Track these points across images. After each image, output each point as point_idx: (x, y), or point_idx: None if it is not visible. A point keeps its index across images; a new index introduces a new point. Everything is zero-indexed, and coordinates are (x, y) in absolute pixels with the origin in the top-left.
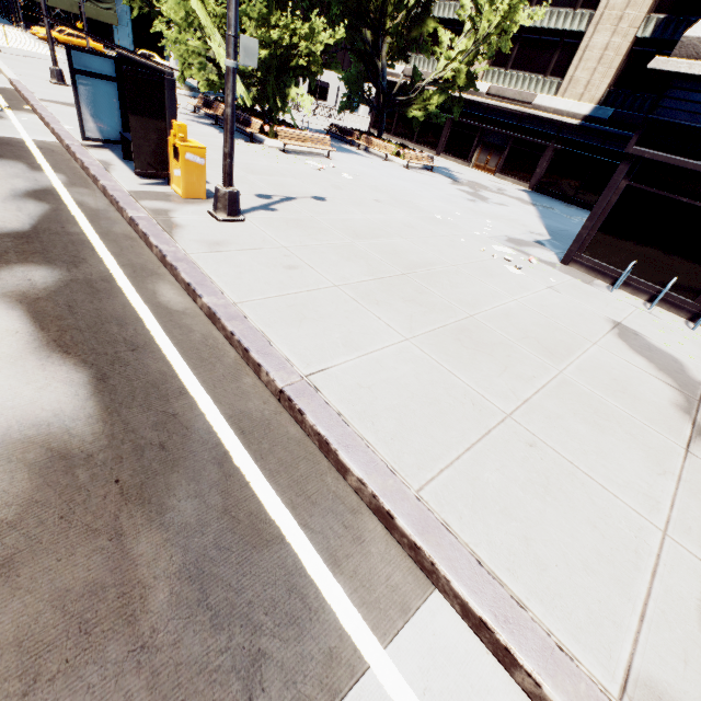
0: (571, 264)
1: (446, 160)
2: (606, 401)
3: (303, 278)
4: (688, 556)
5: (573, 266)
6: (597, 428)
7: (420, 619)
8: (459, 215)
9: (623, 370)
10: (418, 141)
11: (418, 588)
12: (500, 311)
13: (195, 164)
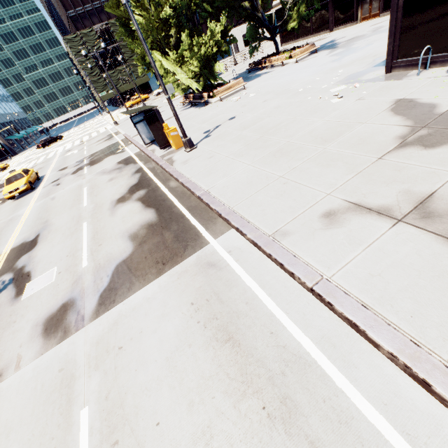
0: (392, 70)
1: (337, 31)
2: (343, 152)
3: (214, 159)
4: (333, 199)
5: (394, 71)
6: (326, 167)
7: (226, 234)
8: (318, 79)
9: (373, 131)
10: (315, 31)
11: (228, 229)
12: (307, 132)
13: (175, 135)
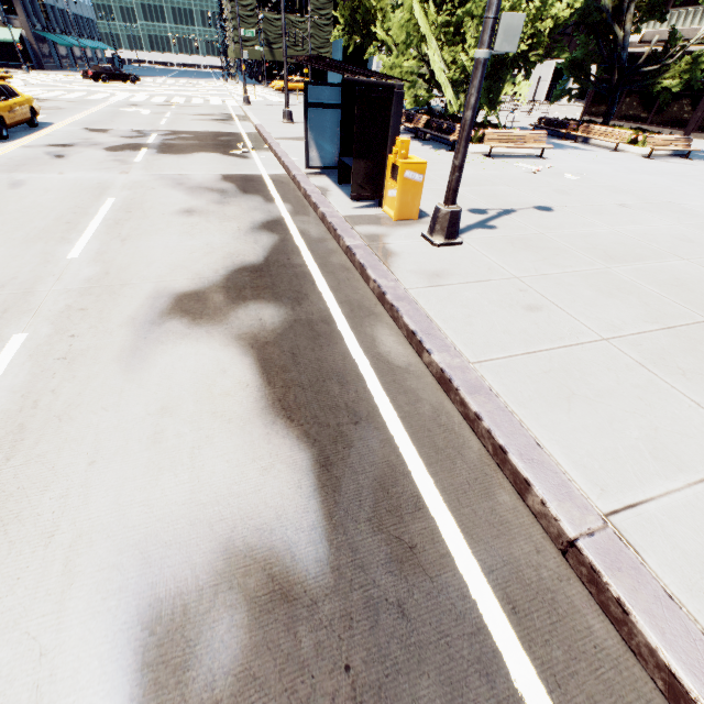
0: None
1: (701, 140)
2: None
3: (553, 325)
4: None
5: None
6: None
7: None
8: None
9: None
10: (655, 122)
11: None
12: None
13: (412, 182)
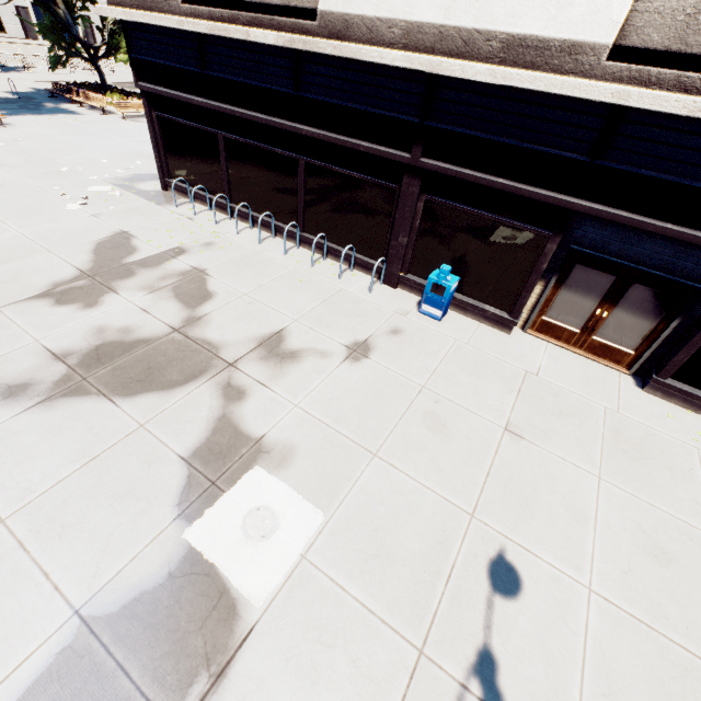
0: (169, 189)
1: None
2: None
3: None
4: None
5: (171, 191)
6: None
7: None
8: (105, 162)
9: (44, 267)
10: None
11: None
12: None
13: None
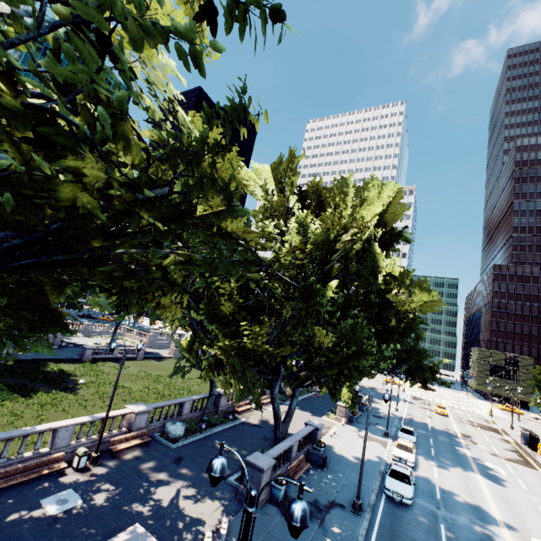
0: None
1: None
2: None
3: None
4: None
5: None
6: None
7: None
8: None
9: None
10: None
11: None
12: None
13: None
